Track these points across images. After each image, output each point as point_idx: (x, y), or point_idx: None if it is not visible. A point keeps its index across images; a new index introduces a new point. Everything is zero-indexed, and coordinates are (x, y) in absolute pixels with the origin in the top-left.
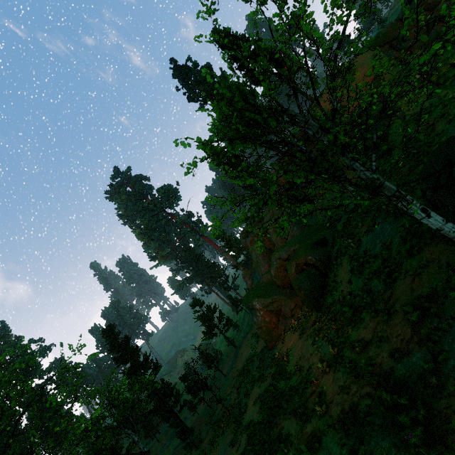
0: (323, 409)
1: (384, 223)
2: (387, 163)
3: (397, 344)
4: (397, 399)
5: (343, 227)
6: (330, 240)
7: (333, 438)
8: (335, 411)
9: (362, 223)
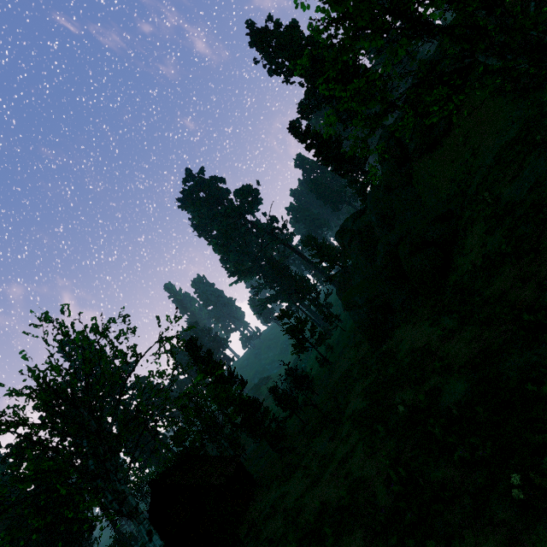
0: (444, 365)
1: (536, 161)
2: (546, 93)
3: (546, 276)
4: (543, 316)
5: (477, 190)
6: (457, 211)
7: (458, 381)
8: (461, 362)
9: (505, 173)
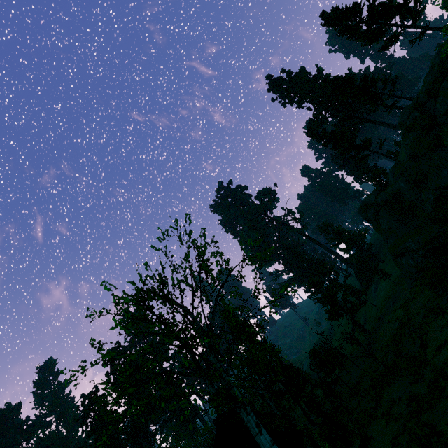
0: None
1: None
2: None
3: None
4: None
5: None
6: None
7: None
8: None
9: None
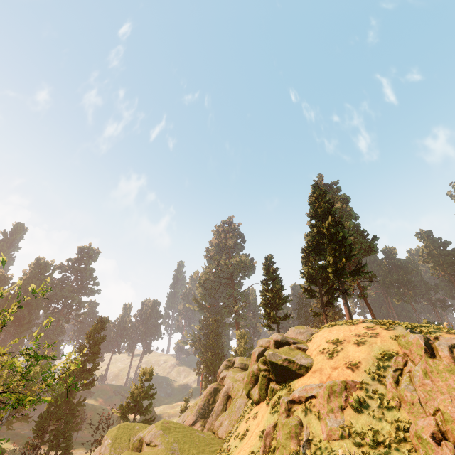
0: None
1: None
2: None
3: None
4: None
5: None
6: None
7: None
8: None
9: None
